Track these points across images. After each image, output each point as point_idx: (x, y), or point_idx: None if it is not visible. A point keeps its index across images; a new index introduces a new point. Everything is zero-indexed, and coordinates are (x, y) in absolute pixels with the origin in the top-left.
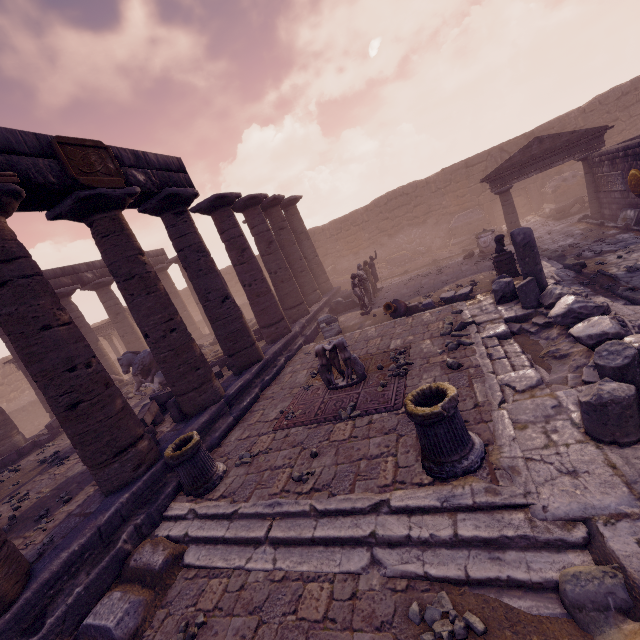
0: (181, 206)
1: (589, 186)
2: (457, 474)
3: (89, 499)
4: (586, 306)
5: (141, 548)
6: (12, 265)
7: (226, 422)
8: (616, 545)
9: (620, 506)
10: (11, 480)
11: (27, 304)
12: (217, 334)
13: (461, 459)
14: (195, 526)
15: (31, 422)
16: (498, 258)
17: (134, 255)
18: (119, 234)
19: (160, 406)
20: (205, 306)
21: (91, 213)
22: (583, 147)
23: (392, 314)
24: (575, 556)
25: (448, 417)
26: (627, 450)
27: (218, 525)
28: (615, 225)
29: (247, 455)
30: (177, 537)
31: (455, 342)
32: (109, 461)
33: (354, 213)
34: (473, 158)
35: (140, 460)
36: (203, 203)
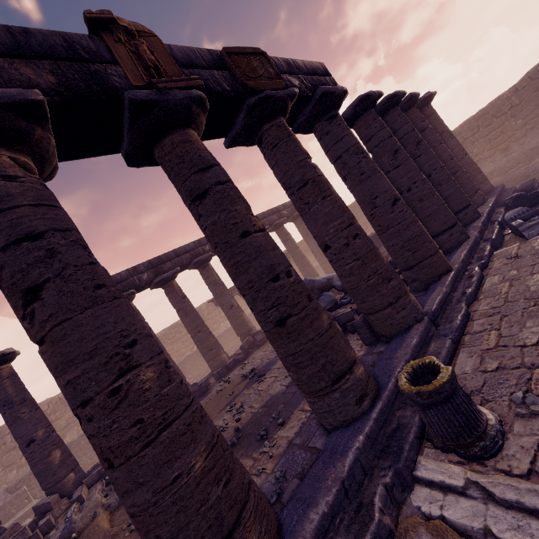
0: (332, 109)
1: None
2: None
3: (305, 428)
4: None
5: (412, 532)
6: (209, 173)
7: (443, 346)
8: None
9: None
10: (227, 390)
11: (226, 211)
12: (389, 245)
13: None
14: (501, 520)
15: (227, 345)
16: None
17: (303, 159)
18: (287, 140)
19: None
20: (371, 215)
21: (260, 126)
22: None
23: None
24: None
25: None
26: None
27: None
28: None
29: (536, 400)
30: (466, 528)
31: None
32: (328, 389)
33: (496, 101)
34: None
35: (361, 390)
36: (345, 113)
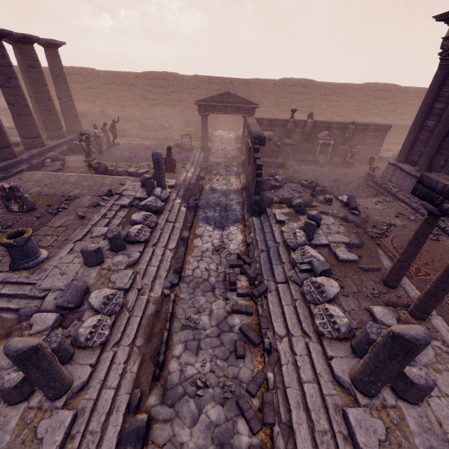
0: None
1: (243, 133)
2: (20, 269)
3: None
4: (152, 205)
5: None
6: None
7: None
8: (48, 298)
9: (62, 286)
10: None
11: None
12: None
13: (25, 263)
14: None
15: None
16: (166, 159)
17: None
18: None
19: None
20: None
21: None
22: (246, 111)
23: (95, 170)
24: (37, 301)
25: (18, 245)
26: (88, 268)
27: None
28: (238, 161)
29: None
30: None
31: (96, 203)
32: None
33: (127, 74)
34: (214, 78)
35: None
36: None
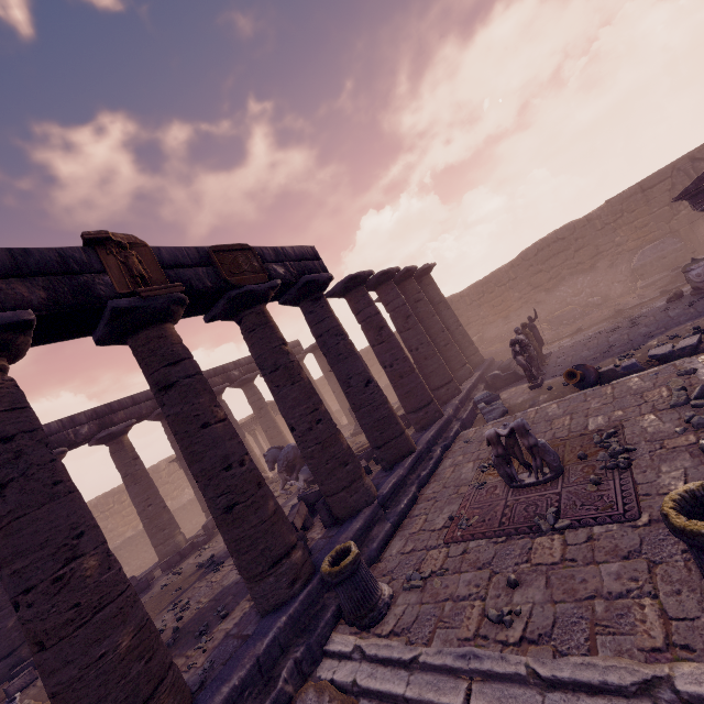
0: (317, 292)
1: None
2: None
3: (245, 617)
4: None
5: (304, 693)
6: (178, 367)
7: (383, 529)
8: None
9: None
10: (174, 584)
11: (190, 403)
12: (362, 423)
13: None
14: (364, 672)
15: (190, 521)
16: None
17: (278, 346)
18: (264, 327)
19: (308, 507)
20: (347, 393)
21: (240, 310)
22: None
23: (577, 384)
24: None
25: None
26: None
27: (394, 675)
28: None
29: (416, 576)
30: (343, 684)
31: (703, 415)
32: (264, 574)
33: (497, 272)
34: (650, 178)
35: (295, 574)
36: (337, 286)
